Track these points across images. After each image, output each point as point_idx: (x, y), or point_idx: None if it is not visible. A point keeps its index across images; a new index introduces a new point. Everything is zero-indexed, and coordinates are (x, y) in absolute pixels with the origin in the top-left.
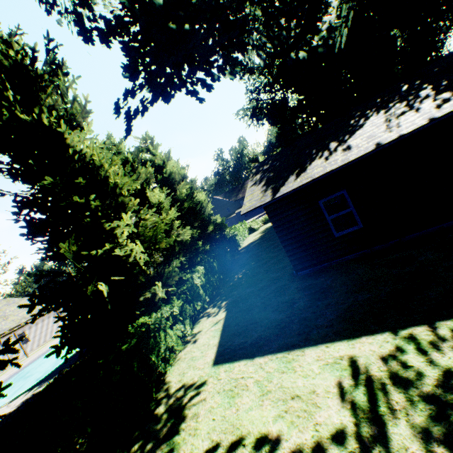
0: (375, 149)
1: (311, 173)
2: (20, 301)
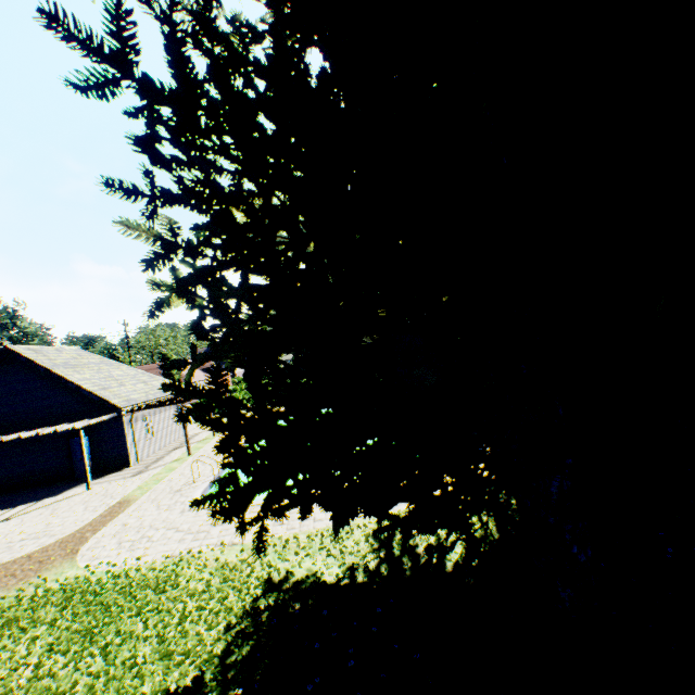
0: None
1: None
2: (120, 365)
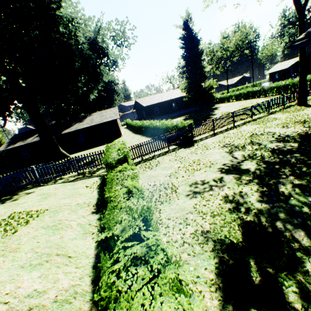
0: (26, 144)
1: (15, 145)
2: None
